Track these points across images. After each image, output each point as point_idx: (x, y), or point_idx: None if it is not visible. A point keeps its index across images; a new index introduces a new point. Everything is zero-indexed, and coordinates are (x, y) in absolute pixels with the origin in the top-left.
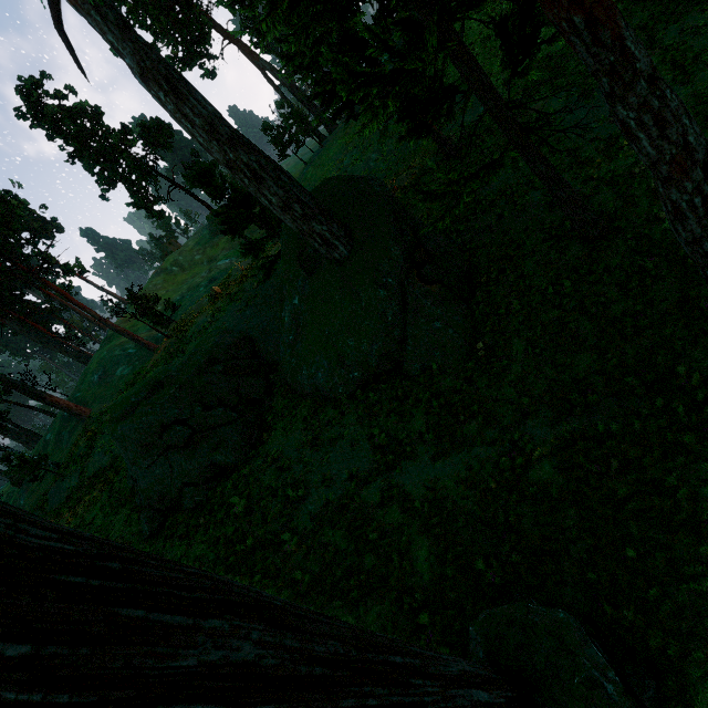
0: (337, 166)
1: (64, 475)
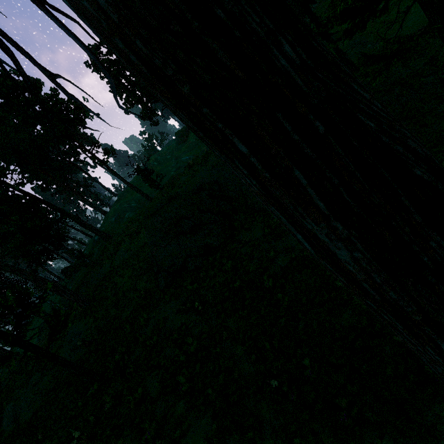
0: None
1: (101, 265)
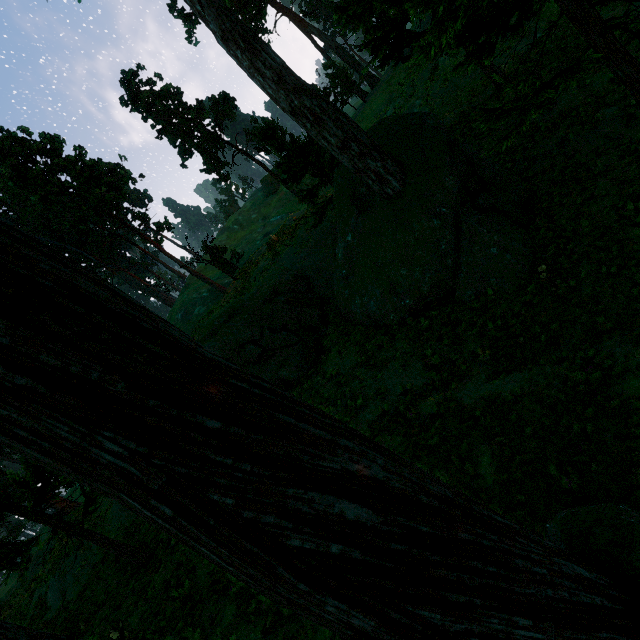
0: (381, 117)
1: None
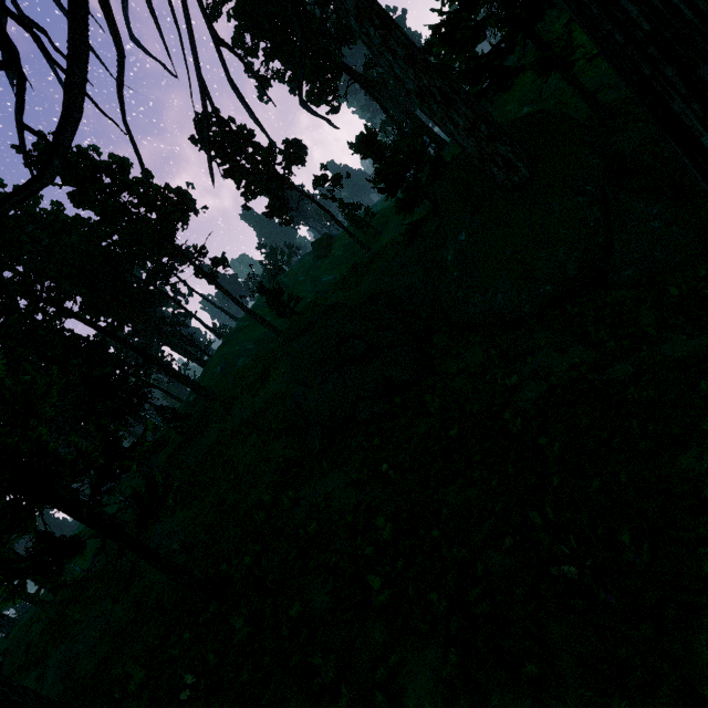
0: None
1: (203, 433)
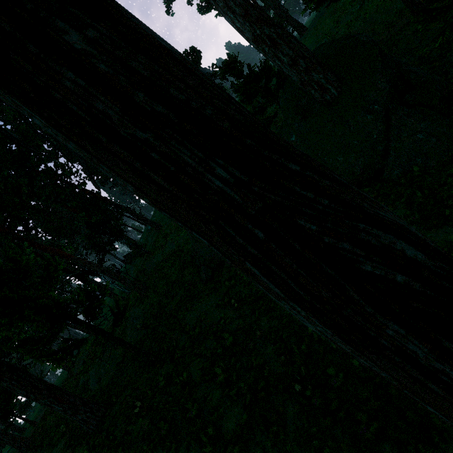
0: None
1: (154, 255)
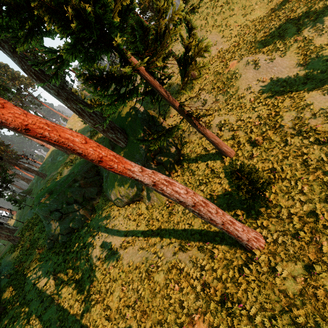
0: None
1: (32, 207)
